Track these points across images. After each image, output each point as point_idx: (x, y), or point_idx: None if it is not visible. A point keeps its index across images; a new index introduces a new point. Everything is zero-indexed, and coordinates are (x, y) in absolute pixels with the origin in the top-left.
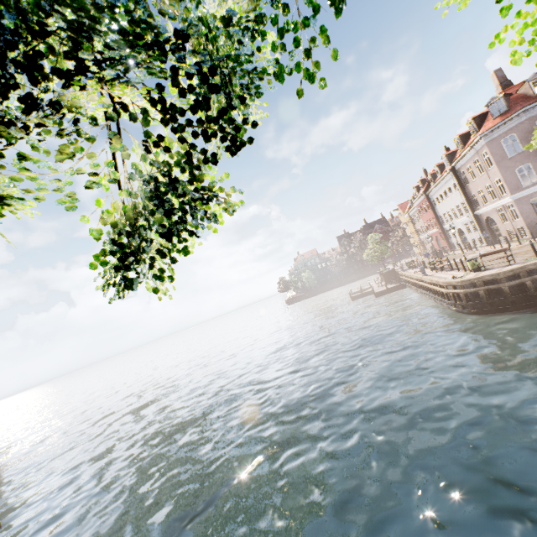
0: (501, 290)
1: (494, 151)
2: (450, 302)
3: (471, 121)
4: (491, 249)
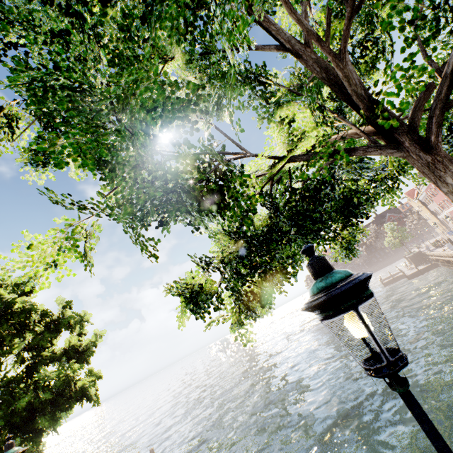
0: None
1: None
2: None
3: None
4: None
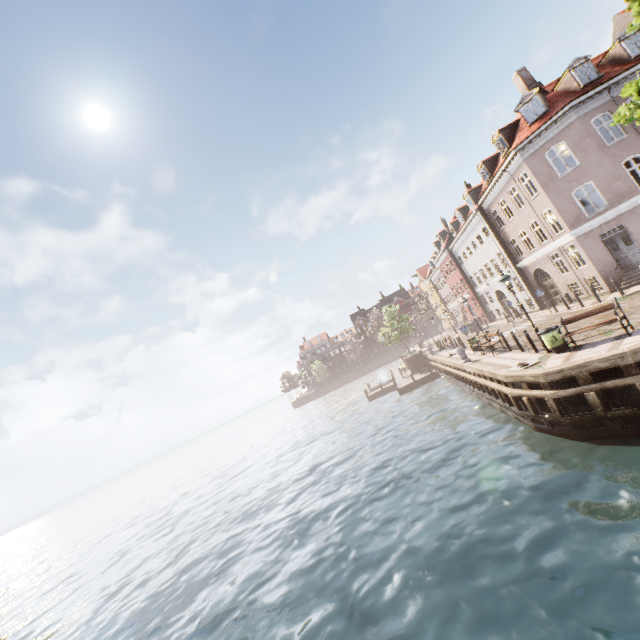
0: (630, 389)
1: (537, 170)
2: (523, 412)
3: (499, 134)
4: (551, 313)
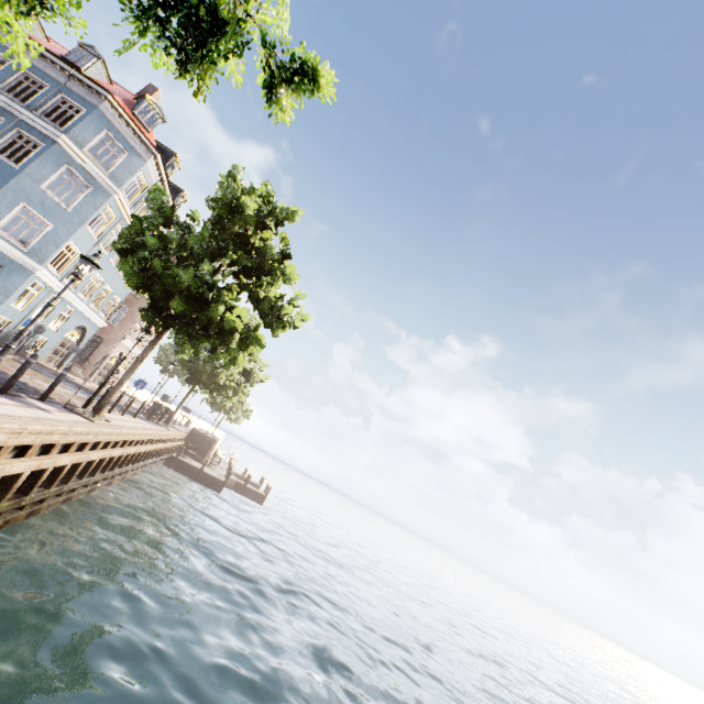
0: None
1: None
2: None
3: None
4: None
